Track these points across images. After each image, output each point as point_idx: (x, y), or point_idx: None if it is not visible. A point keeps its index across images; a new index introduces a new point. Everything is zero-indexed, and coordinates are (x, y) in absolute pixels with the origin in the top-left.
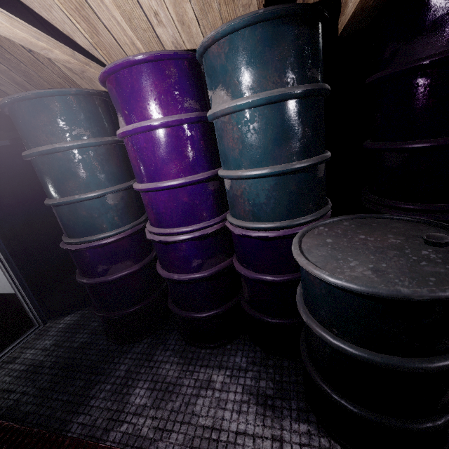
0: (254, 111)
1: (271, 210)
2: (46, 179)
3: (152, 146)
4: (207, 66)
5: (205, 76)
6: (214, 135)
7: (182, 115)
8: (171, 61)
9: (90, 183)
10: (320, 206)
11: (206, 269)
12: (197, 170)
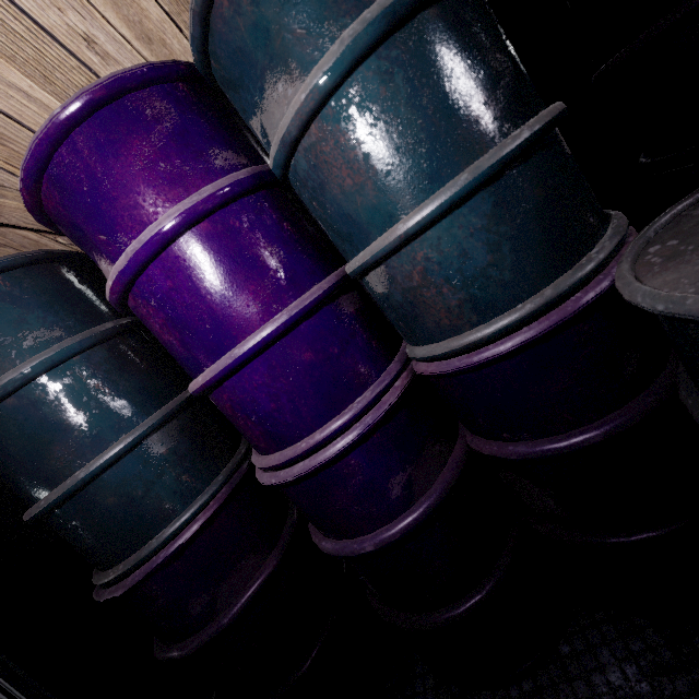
0: (367, 68)
1: (514, 270)
2: (5, 467)
3: (186, 277)
4: (225, 65)
5: (232, 96)
6: (301, 208)
7: (219, 181)
8: (148, 89)
9: (100, 430)
10: (605, 217)
11: (426, 490)
12: (302, 283)
